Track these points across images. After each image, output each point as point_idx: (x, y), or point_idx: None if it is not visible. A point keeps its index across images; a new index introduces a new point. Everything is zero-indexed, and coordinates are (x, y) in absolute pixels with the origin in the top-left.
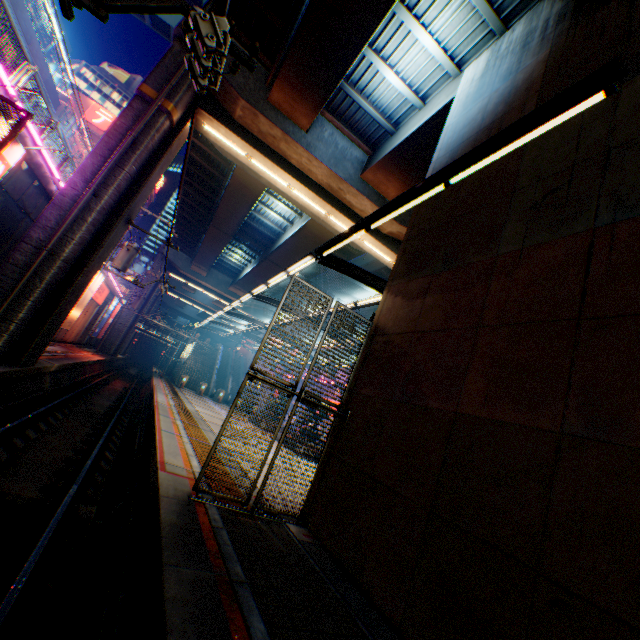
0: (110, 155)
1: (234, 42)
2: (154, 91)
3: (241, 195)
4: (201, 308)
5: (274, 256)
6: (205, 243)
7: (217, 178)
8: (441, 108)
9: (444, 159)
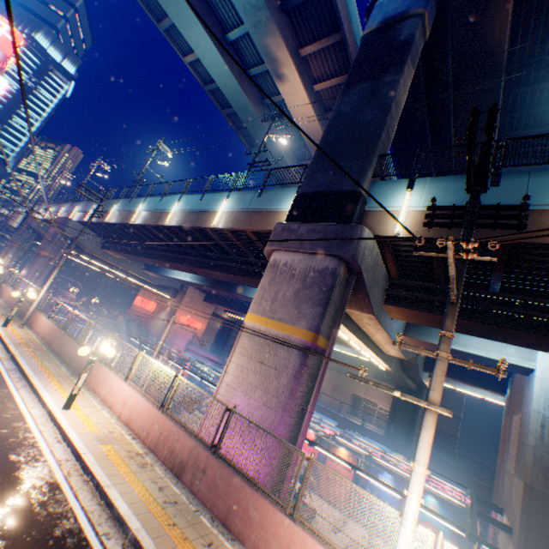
0: (289, 436)
1: (379, 256)
2: (324, 337)
3: (257, 283)
4: (83, 262)
5: (239, 295)
6: (153, 259)
7: (219, 244)
8: (514, 363)
9: (546, 457)
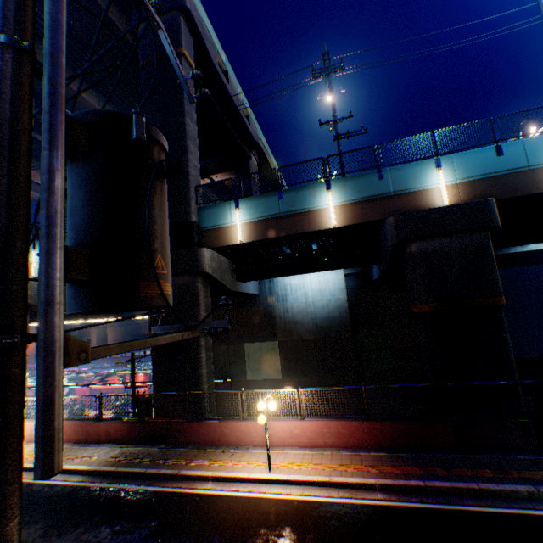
0: None
1: None
2: None
3: None
4: None
5: None
6: None
7: None
8: None
9: None
